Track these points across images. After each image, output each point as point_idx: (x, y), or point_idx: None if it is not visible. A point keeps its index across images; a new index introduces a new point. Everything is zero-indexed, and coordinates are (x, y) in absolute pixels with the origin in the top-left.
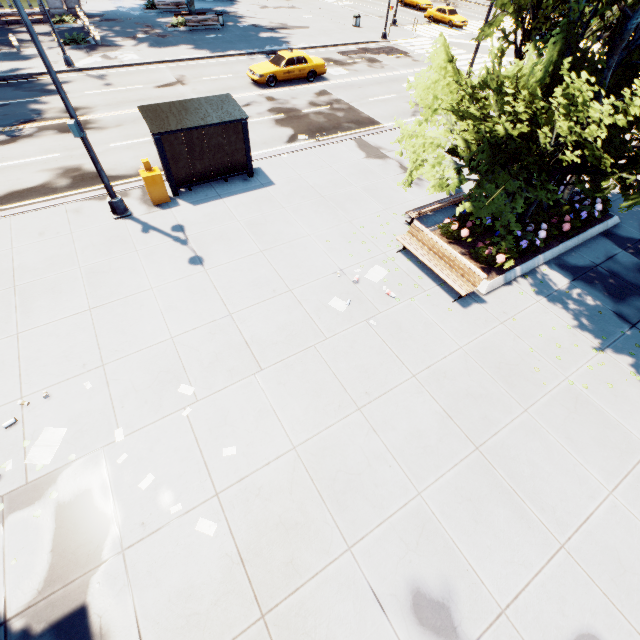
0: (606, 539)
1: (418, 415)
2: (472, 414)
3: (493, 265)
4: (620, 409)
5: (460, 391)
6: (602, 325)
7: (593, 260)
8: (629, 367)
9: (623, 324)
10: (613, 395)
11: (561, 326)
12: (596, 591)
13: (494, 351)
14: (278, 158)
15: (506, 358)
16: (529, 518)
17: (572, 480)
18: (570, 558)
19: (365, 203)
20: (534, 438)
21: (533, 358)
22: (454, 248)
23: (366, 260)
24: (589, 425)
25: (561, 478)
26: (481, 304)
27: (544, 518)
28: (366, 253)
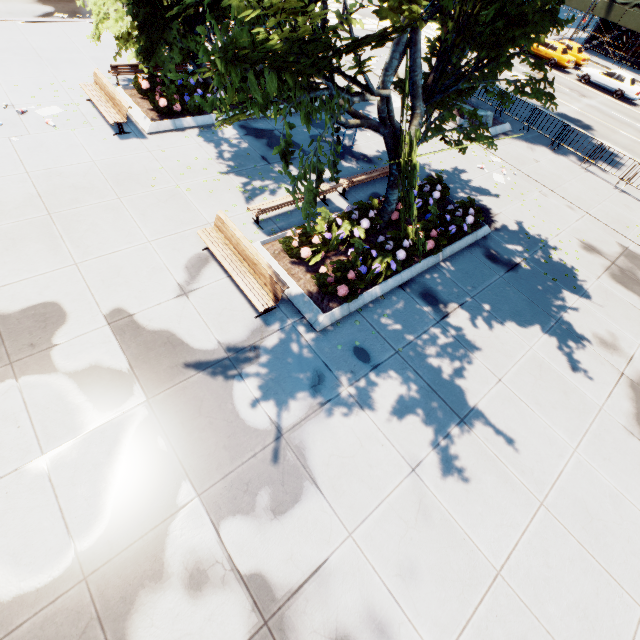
0: (119, 262)
1: (8, 194)
2: (65, 197)
3: (168, 114)
4: (206, 203)
5: (66, 184)
6: (242, 161)
7: (276, 126)
8: (240, 184)
9: (261, 162)
10: (209, 196)
11: (204, 158)
12: (82, 285)
13: (124, 166)
14: (12, 24)
15: (132, 170)
16: (60, 250)
17: (122, 234)
18: (77, 270)
19: (84, 67)
20: (111, 212)
21: (158, 172)
22: (143, 102)
23: (47, 102)
24: (169, 209)
25: (113, 233)
26: (141, 139)
27: (75, 251)
28: (52, 98)
